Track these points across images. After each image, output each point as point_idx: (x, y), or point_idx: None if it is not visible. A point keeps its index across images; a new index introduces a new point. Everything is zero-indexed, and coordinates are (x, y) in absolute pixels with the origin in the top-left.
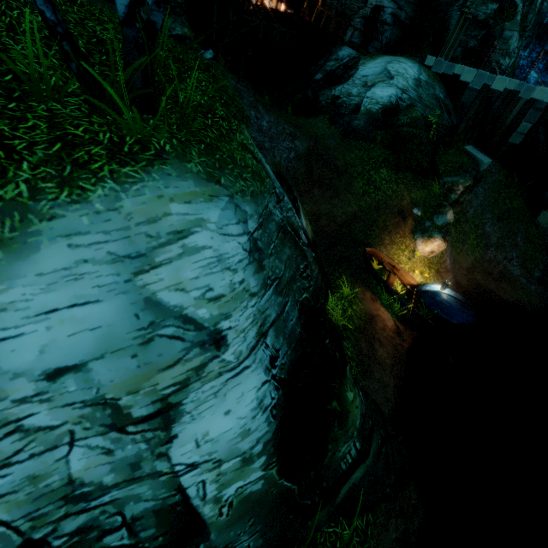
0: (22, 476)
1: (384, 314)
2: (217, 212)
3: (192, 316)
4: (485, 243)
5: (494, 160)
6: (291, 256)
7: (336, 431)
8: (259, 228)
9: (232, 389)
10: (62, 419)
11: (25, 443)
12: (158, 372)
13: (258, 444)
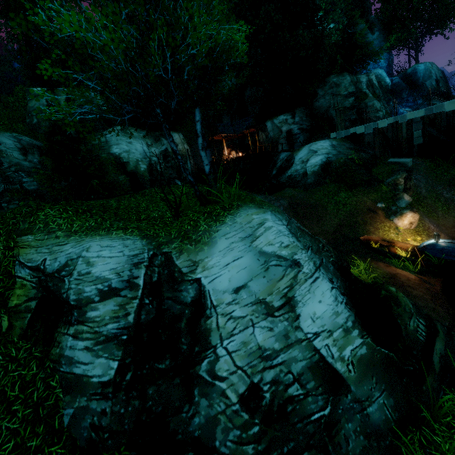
0: (239, 342)
1: (403, 272)
2: (269, 216)
3: (280, 255)
4: (453, 205)
5: (414, 158)
6: (311, 240)
7: (396, 309)
8: (288, 225)
9: (316, 289)
10: (246, 313)
11: (236, 324)
12: (277, 282)
13: (348, 321)
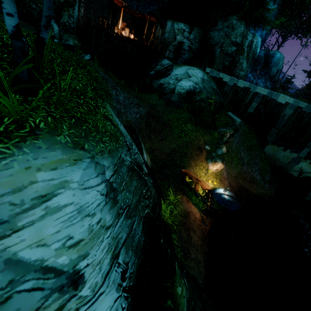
0: None
1: (194, 210)
2: (79, 172)
3: (52, 265)
4: (241, 162)
5: (242, 120)
6: (137, 186)
7: None
8: (114, 174)
9: None
10: None
11: None
12: None
13: None
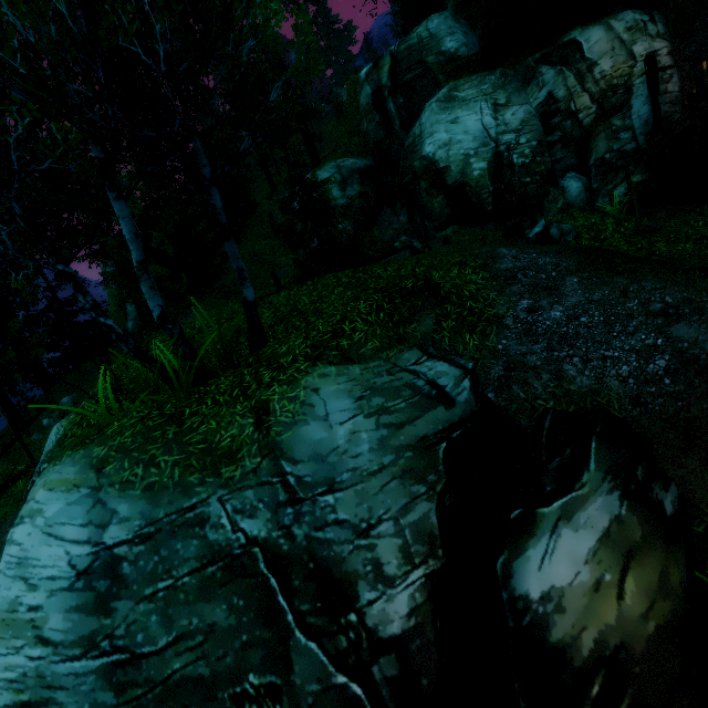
0: None
1: None
2: (60, 506)
3: None
4: None
5: None
6: (231, 631)
7: None
8: (138, 541)
9: None
10: None
11: None
12: None
13: None
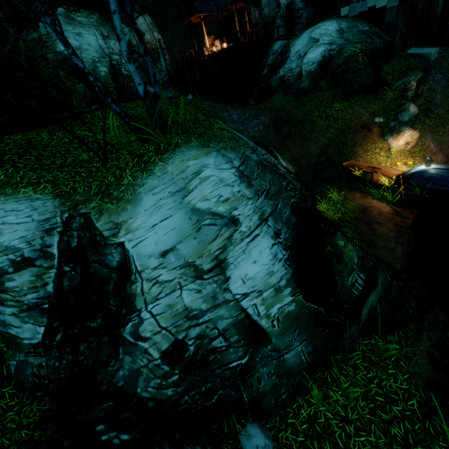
0: (165, 305)
1: (378, 204)
2: (212, 160)
3: (216, 212)
4: None
5: (443, 46)
6: (273, 179)
7: (337, 266)
8: (242, 165)
9: (253, 248)
10: (173, 277)
11: (162, 289)
12: (209, 244)
13: (282, 280)
